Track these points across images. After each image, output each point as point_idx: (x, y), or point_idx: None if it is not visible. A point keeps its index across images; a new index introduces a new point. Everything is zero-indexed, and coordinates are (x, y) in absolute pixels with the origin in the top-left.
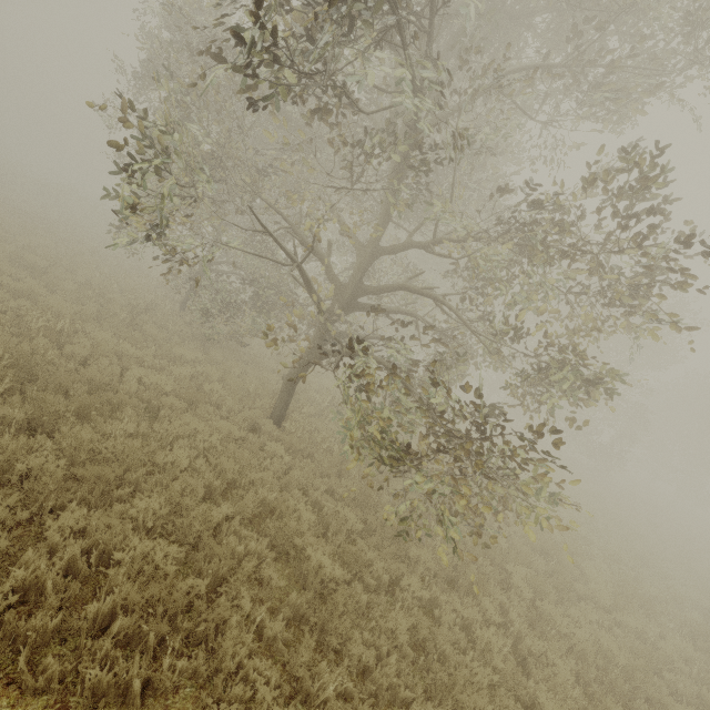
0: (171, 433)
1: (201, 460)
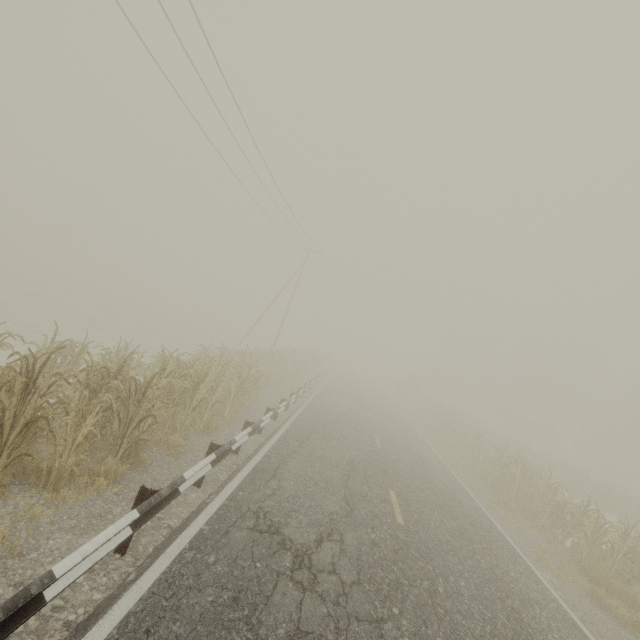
0: None
1: None
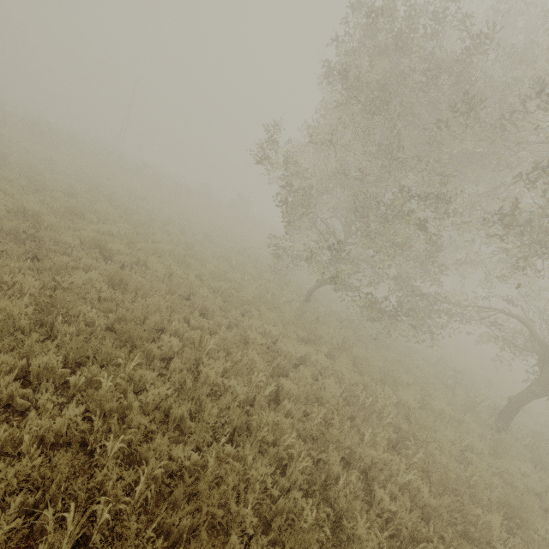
0: None
1: None
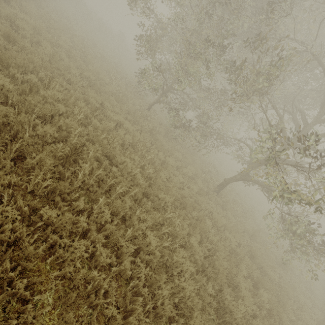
0: (214, 220)
1: (228, 234)
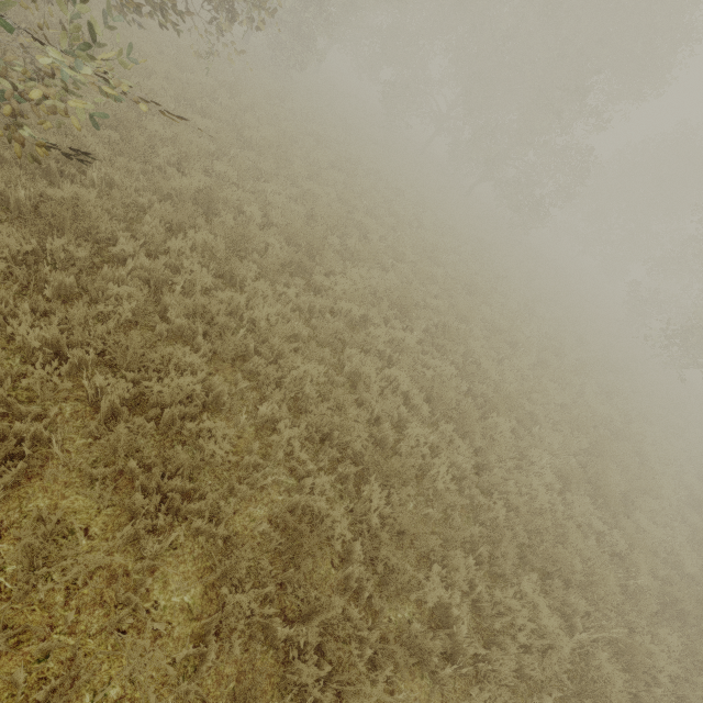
0: None
1: None
